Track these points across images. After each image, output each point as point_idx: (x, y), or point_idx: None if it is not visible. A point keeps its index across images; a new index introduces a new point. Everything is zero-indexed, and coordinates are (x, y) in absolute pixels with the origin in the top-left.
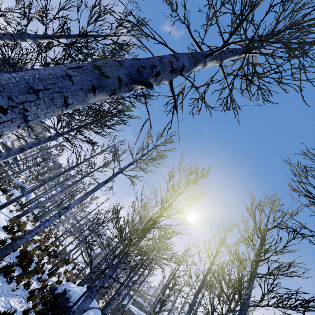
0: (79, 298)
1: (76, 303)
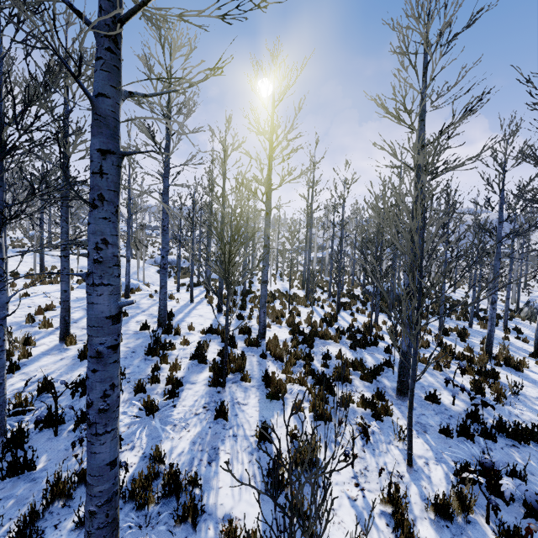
0: None
1: None
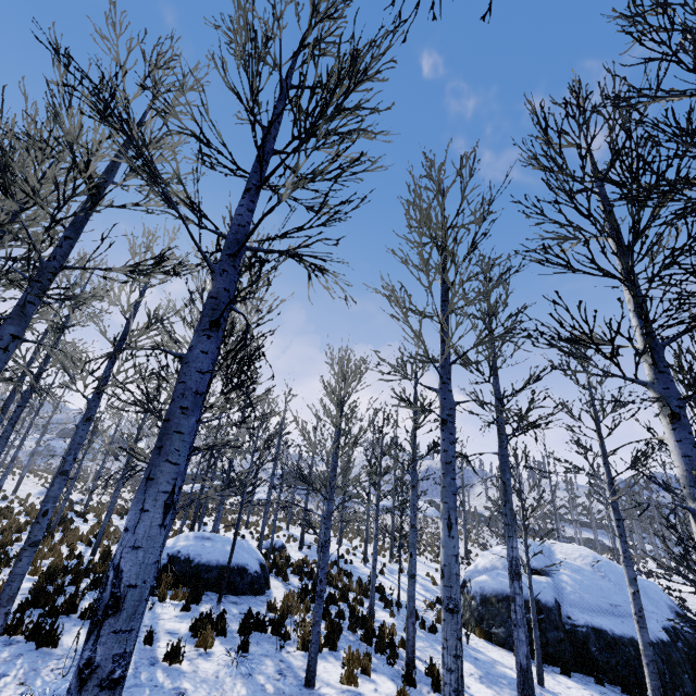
0: (232, 550)
1: (232, 557)
